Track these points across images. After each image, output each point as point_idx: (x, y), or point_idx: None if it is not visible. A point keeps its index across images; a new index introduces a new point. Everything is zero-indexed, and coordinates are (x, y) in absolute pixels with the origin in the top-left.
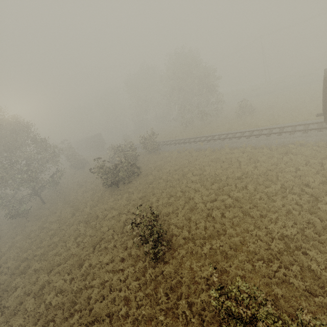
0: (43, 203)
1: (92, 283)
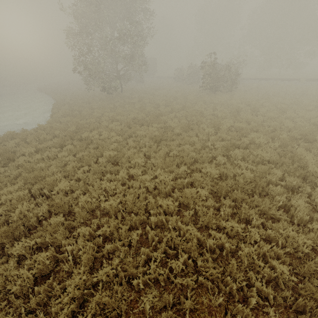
0: (121, 91)
1: (270, 124)
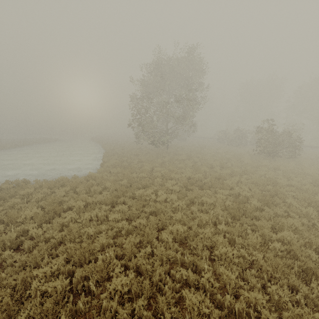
0: (167, 147)
1: None
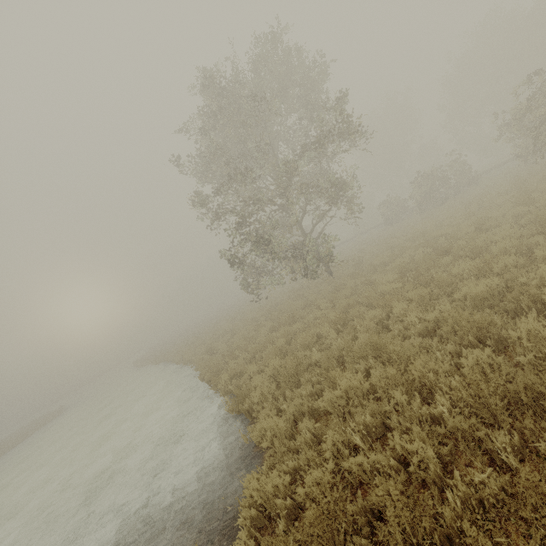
0: (328, 272)
1: None
